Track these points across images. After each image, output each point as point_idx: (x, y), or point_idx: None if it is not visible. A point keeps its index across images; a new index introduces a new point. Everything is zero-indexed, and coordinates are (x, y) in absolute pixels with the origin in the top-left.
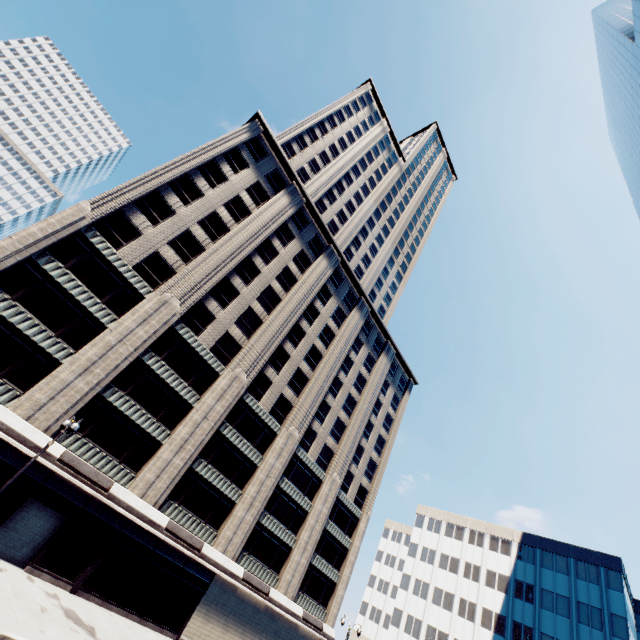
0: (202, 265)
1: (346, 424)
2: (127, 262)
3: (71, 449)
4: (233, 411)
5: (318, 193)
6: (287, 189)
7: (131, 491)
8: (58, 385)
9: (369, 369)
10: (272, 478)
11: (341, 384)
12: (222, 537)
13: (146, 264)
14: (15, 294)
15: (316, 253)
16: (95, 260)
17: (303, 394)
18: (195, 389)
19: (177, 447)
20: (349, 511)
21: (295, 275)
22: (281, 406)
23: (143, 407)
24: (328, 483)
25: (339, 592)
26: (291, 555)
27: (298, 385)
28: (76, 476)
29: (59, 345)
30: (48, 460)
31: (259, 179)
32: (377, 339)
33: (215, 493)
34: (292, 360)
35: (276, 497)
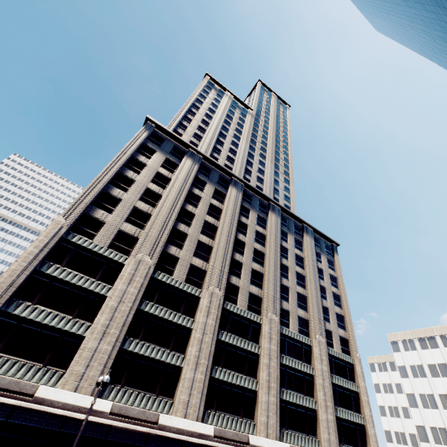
0: (154, 226)
1: (305, 295)
2: (102, 245)
3: (116, 401)
4: (221, 320)
5: (208, 151)
6: (187, 155)
7: (175, 416)
8: (88, 354)
9: (300, 249)
10: (274, 359)
11: (287, 268)
12: (259, 424)
13: (116, 241)
14: (34, 300)
15: (225, 187)
16: (80, 253)
17: (264, 286)
18: (187, 315)
19: (194, 365)
20: (342, 361)
21: (219, 207)
22: (253, 301)
23: (156, 345)
24: (316, 345)
25: (370, 432)
26: (318, 416)
27: (258, 281)
28: (128, 421)
29: (78, 323)
30: (102, 417)
31: (166, 156)
32: (295, 226)
33: (238, 390)
34: (245, 265)
35: (284, 373)
